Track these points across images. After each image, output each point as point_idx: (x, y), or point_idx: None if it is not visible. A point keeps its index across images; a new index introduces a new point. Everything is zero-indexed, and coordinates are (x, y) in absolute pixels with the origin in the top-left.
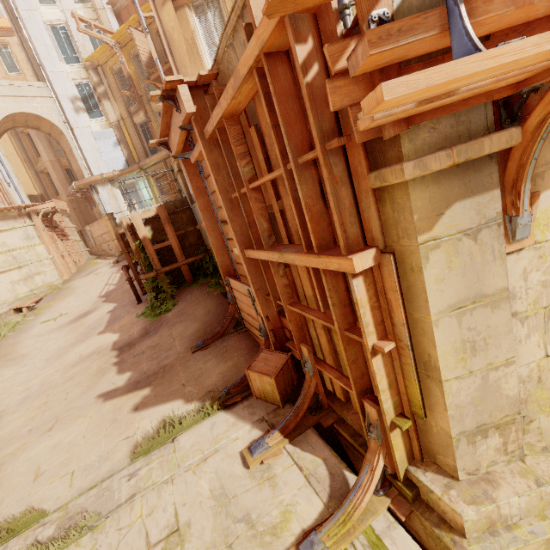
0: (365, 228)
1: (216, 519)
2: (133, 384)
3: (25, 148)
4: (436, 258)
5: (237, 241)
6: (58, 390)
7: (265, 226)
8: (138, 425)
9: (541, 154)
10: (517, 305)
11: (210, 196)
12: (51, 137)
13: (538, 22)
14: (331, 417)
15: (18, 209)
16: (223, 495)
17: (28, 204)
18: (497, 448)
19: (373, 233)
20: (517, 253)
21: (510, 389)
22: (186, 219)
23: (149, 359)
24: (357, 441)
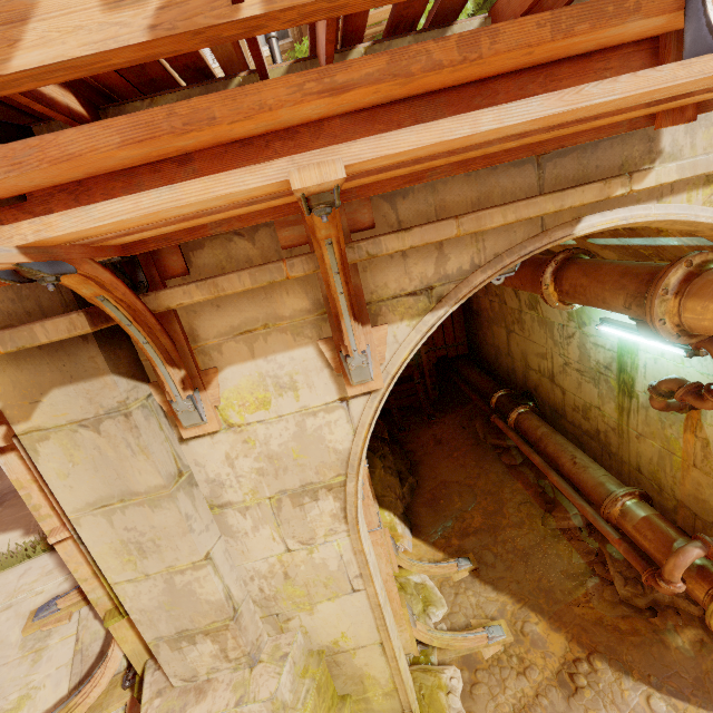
0: None
1: None
2: None
3: None
4: (50, 450)
5: None
6: None
7: None
8: None
9: (210, 323)
10: (230, 494)
11: None
12: None
13: (94, 181)
14: None
15: None
16: None
17: None
18: (214, 654)
19: None
20: (212, 437)
21: (210, 594)
22: None
23: None
24: None
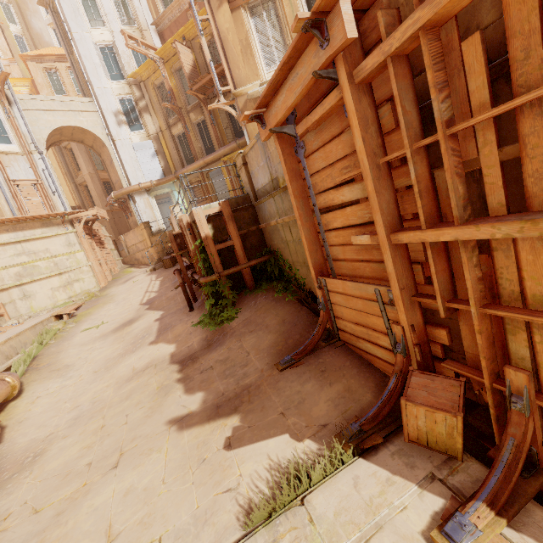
0: None
1: None
2: (212, 409)
3: (67, 162)
4: None
5: (383, 222)
6: (114, 411)
7: (460, 191)
8: (240, 472)
9: None
10: None
11: (308, 178)
12: (94, 150)
13: None
14: None
15: (62, 216)
16: None
17: (72, 211)
18: None
19: None
20: None
21: None
22: (248, 217)
23: (222, 376)
24: None
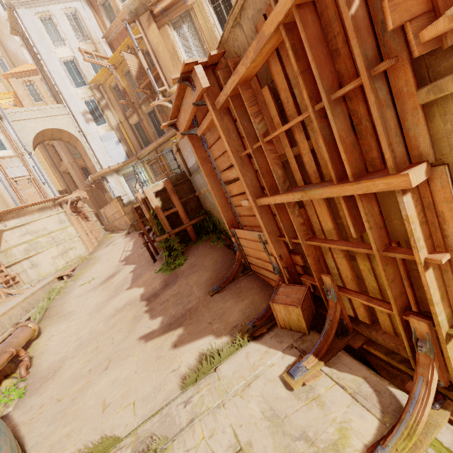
0: (410, 146)
1: (275, 438)
2: (166, 326)
3: (51, 156)
4: None
5: (249, 193)
6: (104, 337)
7: (279, 173)
8: (181, 359)
9: None
10: None
11: (213, 162)
12: (70, 144)
13: None
14: (359, 339)
15: (52, 201)
16: (275, 416)
17: (59, 196)
18: None
19: (421, 149)
20: None
21: None
22: (187, 189)
23: (174, 305)
24: (394, 358)
